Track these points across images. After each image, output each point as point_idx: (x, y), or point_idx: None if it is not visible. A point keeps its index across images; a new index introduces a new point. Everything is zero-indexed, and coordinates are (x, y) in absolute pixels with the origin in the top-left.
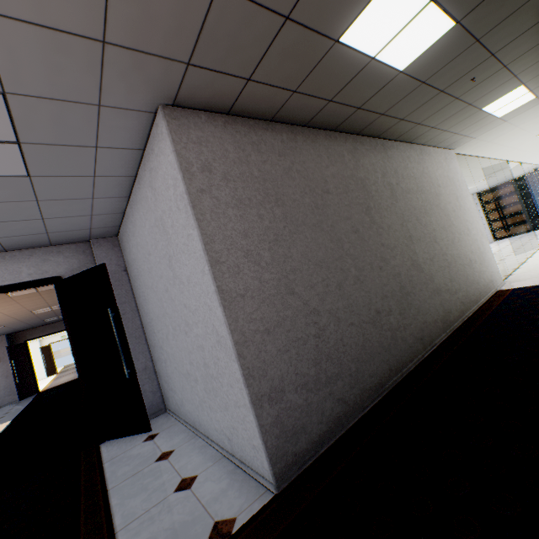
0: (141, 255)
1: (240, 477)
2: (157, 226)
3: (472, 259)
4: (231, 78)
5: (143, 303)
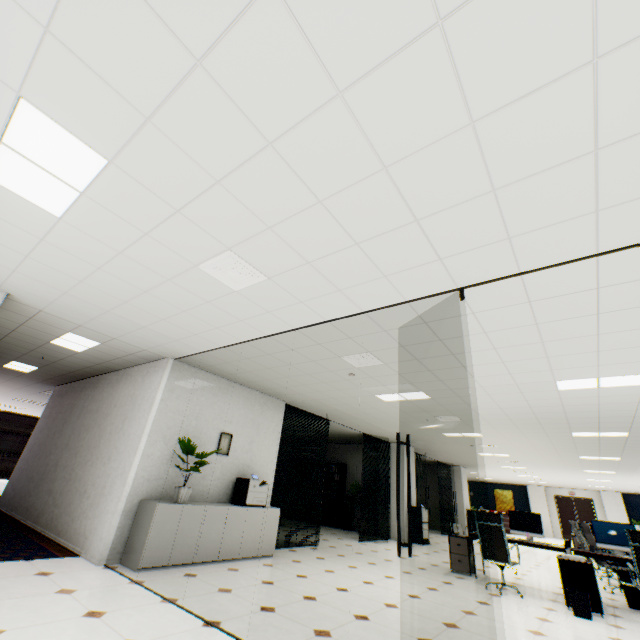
0: None
1: None
2: None
3: (89, 492)
4: (45, 381)
5: None
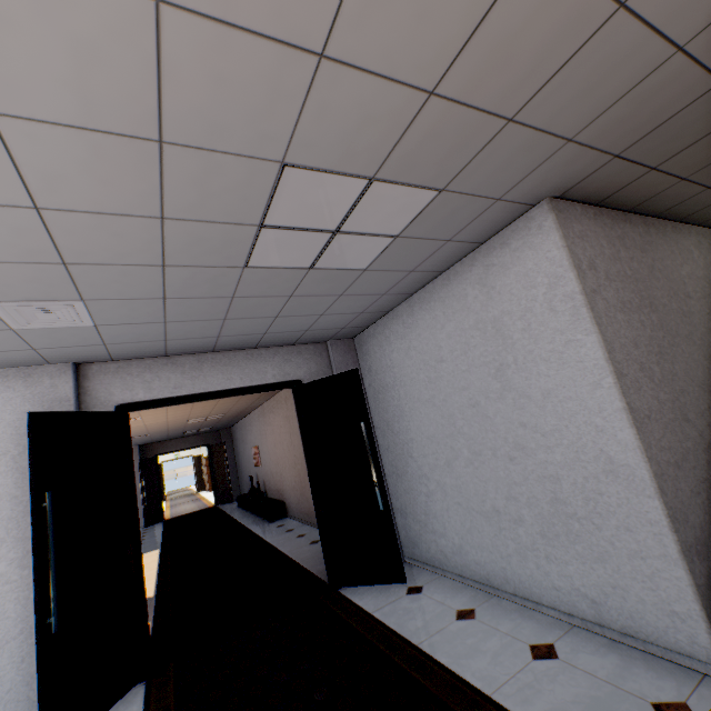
0: (412, 361)
1: (635, 654)
2: (477, 328)
3: None
4: (637, 168)
5: (392, 419)
